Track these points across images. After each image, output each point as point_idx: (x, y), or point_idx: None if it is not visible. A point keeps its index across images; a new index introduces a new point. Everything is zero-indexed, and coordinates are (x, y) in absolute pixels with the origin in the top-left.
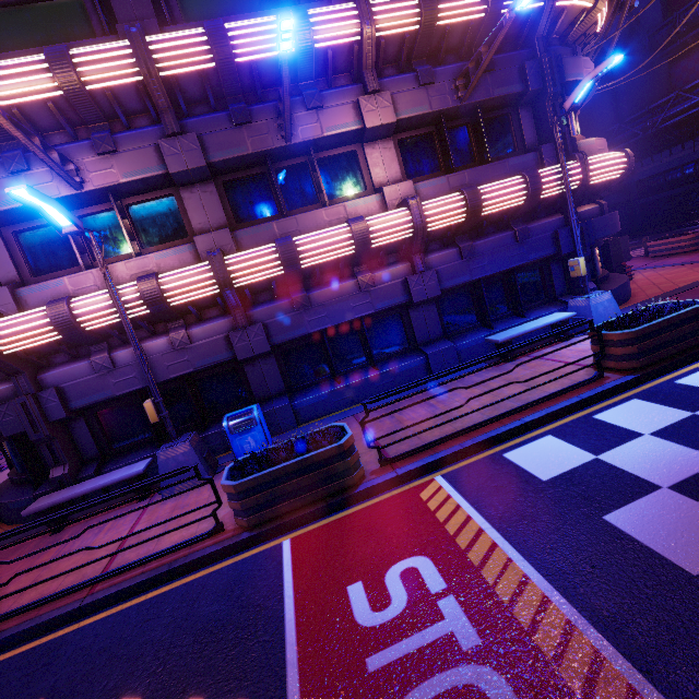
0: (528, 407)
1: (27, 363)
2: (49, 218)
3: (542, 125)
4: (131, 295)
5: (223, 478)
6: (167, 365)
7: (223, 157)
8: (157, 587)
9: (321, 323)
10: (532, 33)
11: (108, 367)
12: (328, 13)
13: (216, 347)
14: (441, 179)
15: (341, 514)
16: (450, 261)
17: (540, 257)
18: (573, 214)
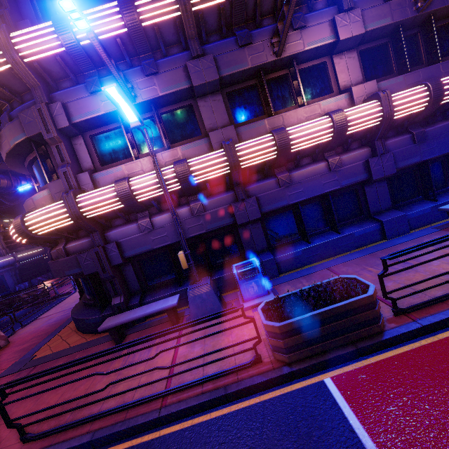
0: None
1: (99, 224)
2: (124, 115)
3: None
4: (169, 175)
5: (262, 318)
6: (188, 227)
7: (230, 72)
8: (217, 407)
9: (298, 197)
10: None
11: (149, 228)
12: None
13: (221, 215)
14: (399, 78)
15: (373, 359)
16: (404, 145)
17: None
18: None
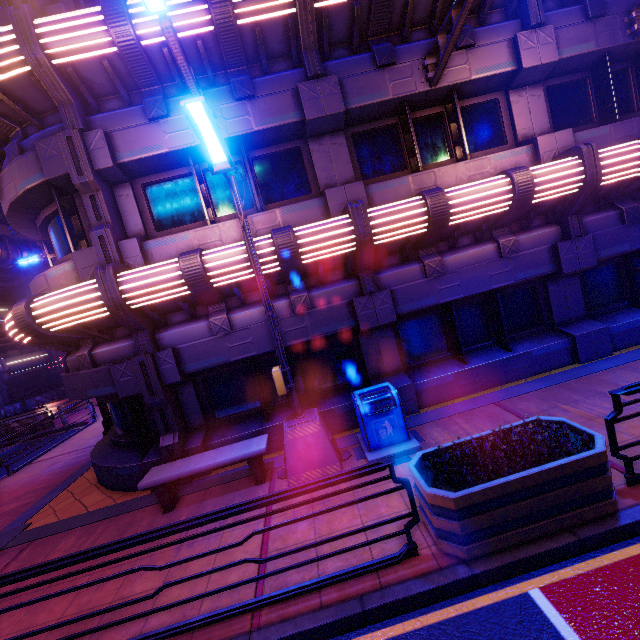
0: None
1: (148, 320)
2: (206, 151)
3: None
4: (265, 249)
5: (423, 483)
6: (284, 331)
7: (361, 103)
8: (347, 633)
9: (453, 293)
10: None
11: (226, 329)
12: None
13: (337, 314)
14: (604, 129)
15: (607, 559)
16: (608, 226)
17: None
18: None
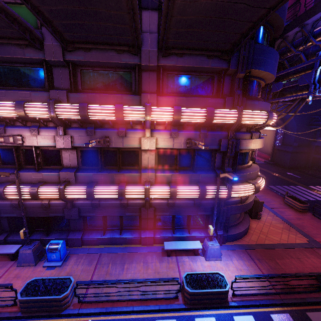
0: (141, 300)
1: None
2: None
3: (223, 163)
4: (26, 192)
5: (20, 291)
6: (39, 211)
7: (79, 146)
8: None
9: (102, 213)
10: (229, 128)
11: (17, 207)
12: (132, 110)
13: (59, 211)
14: (169, 174)
15: (52, 320)
16: (162, 206)
17: (203, 214)
18: (216, 210)
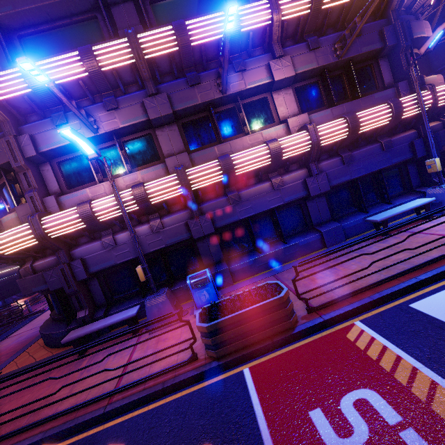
0: (418, 268)
1: (64, 243)
2: (81, 149)
3: (396, 69)
4: (128, 197)
5: (197, 321)
6: (148, 243)
7: (182, 107)
8: (155, 400)
9: (247, 212)
10: (387, 7)
11: (112, 245)
12: (250, 8)
13: (179, 230)
14: (327, 111)
15: (284, 350)
16: (335, 166)
17: (400, 160)
18: (428, 127)
